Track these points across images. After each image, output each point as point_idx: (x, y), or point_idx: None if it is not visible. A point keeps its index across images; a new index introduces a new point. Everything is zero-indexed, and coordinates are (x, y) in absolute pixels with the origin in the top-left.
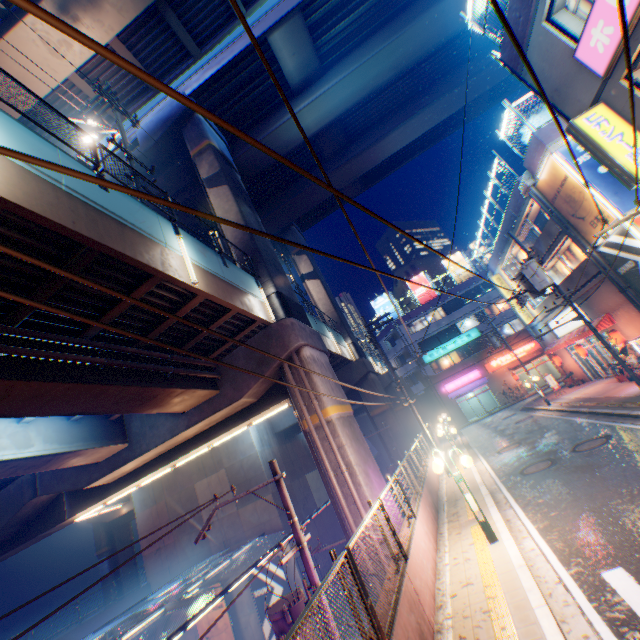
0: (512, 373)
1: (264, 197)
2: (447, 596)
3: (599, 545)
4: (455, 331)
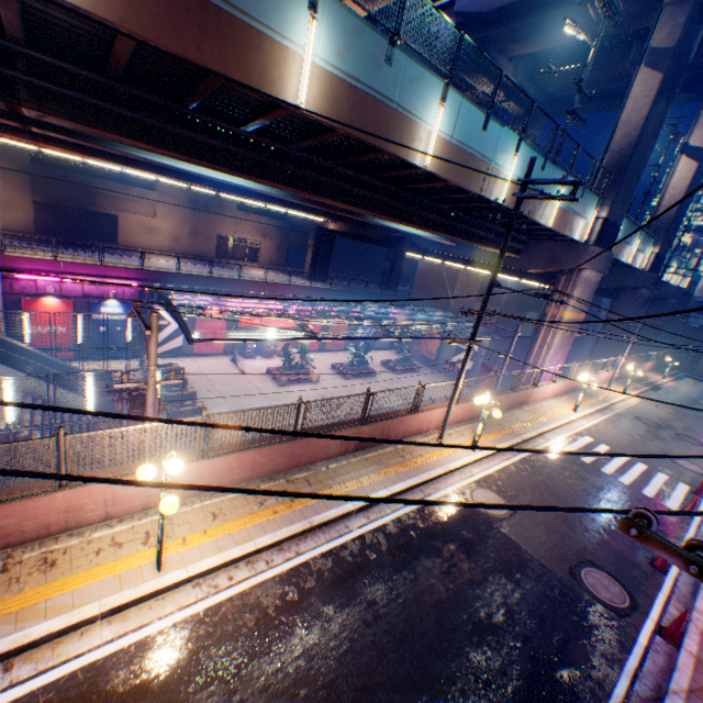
0: None
1: None
2: (538, 405)
3: (599, 436)
4: None
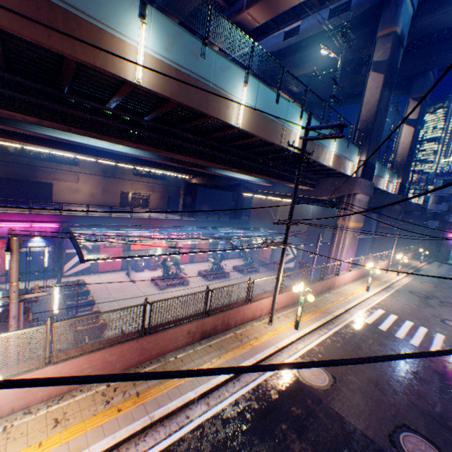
0: None
1: (421, 43)
2: (341, 288)
3: (388, 308)
4: None
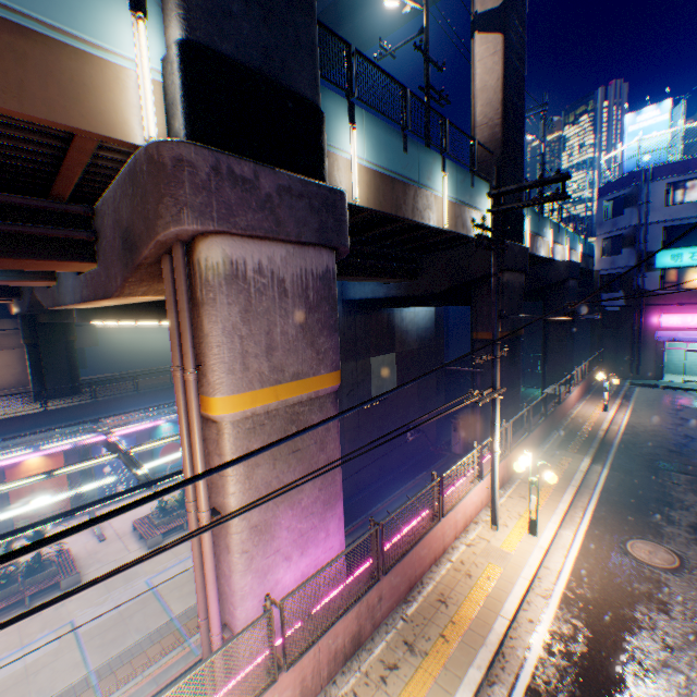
0: None
1: None
2: None
3: None
4: None
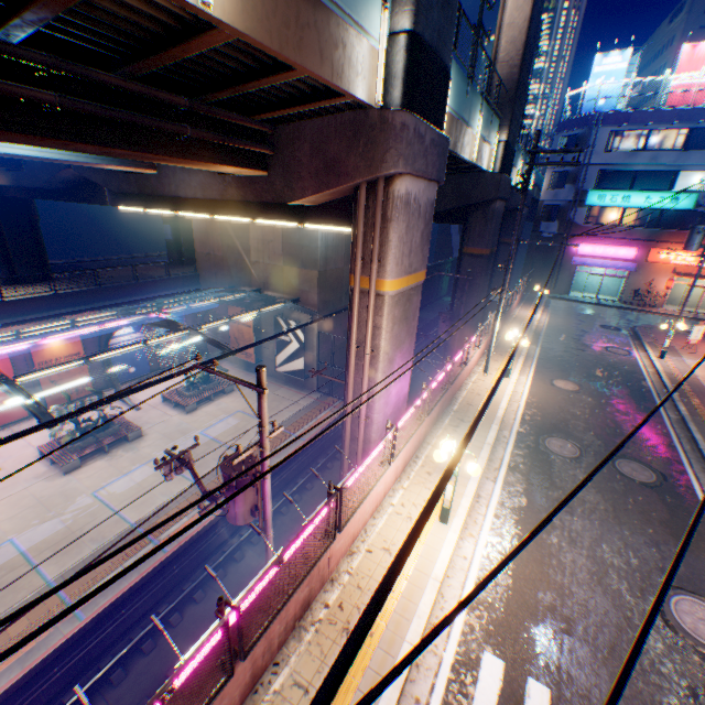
0: (671, 279)
1: None
2: (365, 547)
3: (512, 618)
4: (665, 183)
